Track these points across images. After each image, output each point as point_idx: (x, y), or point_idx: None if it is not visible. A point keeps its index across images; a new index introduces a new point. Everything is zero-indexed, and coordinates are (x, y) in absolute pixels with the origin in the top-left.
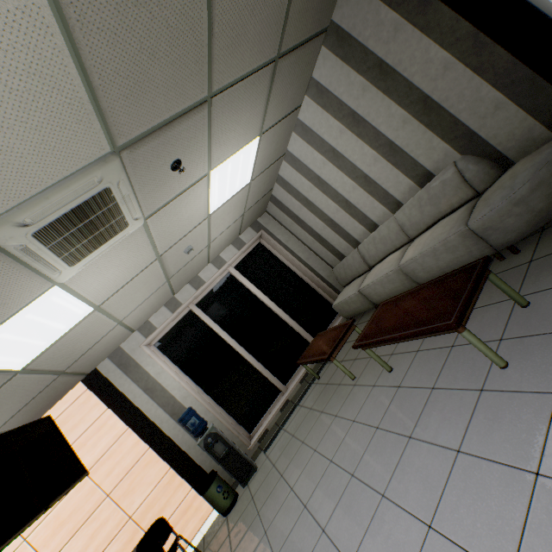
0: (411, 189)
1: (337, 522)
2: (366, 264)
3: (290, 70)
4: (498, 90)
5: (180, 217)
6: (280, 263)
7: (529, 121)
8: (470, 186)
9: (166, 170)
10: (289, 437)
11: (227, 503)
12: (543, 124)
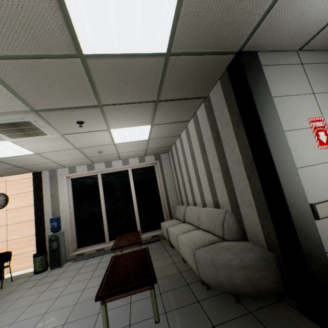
0: (211, 203)
1: (15, 326)
2: (184, 218)
3: (172, 106)
4: (253, 196)
5: (90, 139)
6: (156, 182)
7: (260, 227)
8: (223, 231)
9: (73, 122)
10: (80, 266)
11: (38, 269)
12: (264, 236)
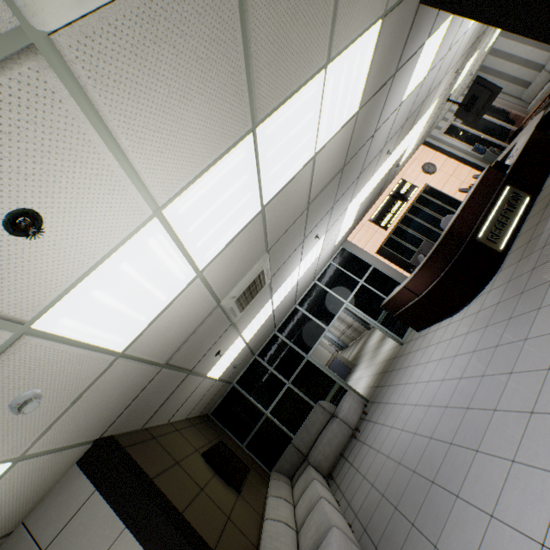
0: None
1: None
2: None
3: None
4: None
5: (486, 45)
6: None
7: None
8: None
9: None
10: None
11: None
12: None
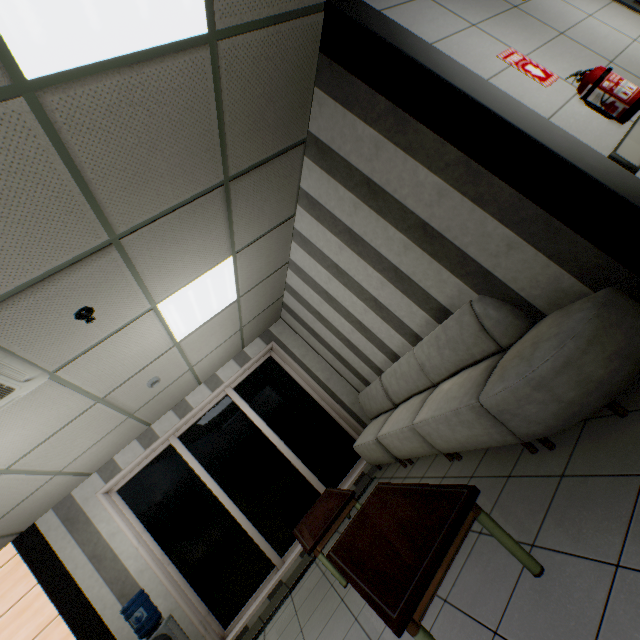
0: (428, 323)
1: None
2: (391, 400)
3: (256, 188)
4: (506, 226)
5: (122, 356)
6: (294, 383)
7: (553, 267)
8: (491, 337)
9: (67, 321)
10: None
11: None
12: (573, 274)
